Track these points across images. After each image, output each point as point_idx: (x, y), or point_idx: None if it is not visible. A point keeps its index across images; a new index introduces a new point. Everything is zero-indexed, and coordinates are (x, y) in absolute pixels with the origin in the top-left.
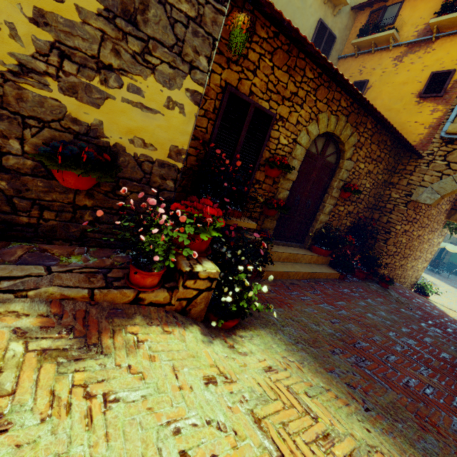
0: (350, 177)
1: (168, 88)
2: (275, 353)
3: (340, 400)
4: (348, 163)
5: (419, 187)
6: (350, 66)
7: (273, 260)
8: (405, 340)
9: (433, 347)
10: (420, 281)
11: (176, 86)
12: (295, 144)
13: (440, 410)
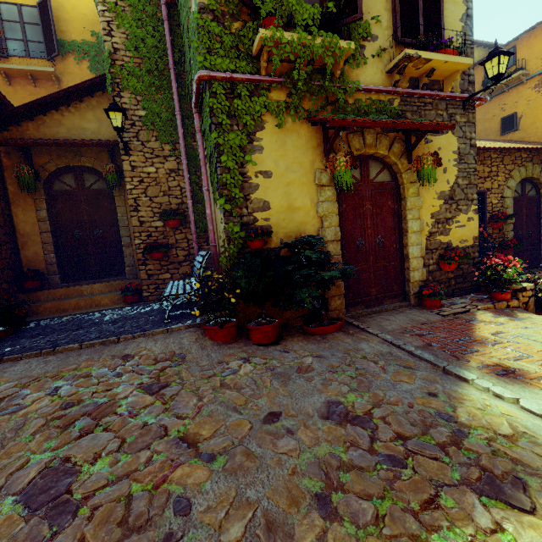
0: None
1: (466, 214)
2: None
3: None
4: None
5: None
6: (487, 109)
7: None
8: None
9: None
10: None
11: (468, 211)
12: (502, 199)
13: None
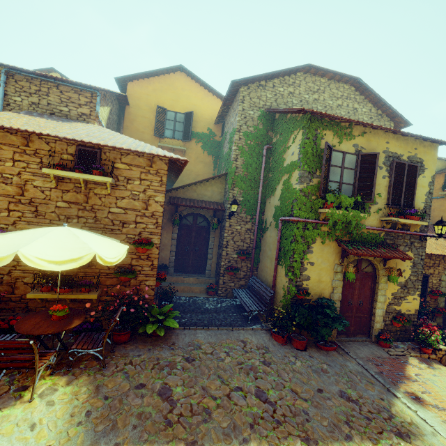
0: None
1: (412, 296)
2: None
3: None
4: None
5: None
6: (443, 203)
7: None
8: None
9: None
10: None
11: (414, 294)
12: (440, 281)
13: None
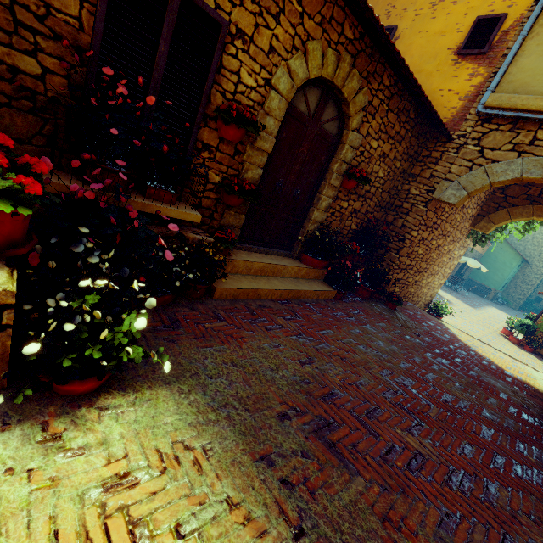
0: (358, 159)
1: None
2: (163, 436)
3: (252, 526)
4: (355, 137)
5: (444, 181)
6: (375, 5)
7: (238, 273)
8: (402, 380)
9: (434, 387)
10: (435, 300)
11: None
12: (269, 90)
13: (425, 498)
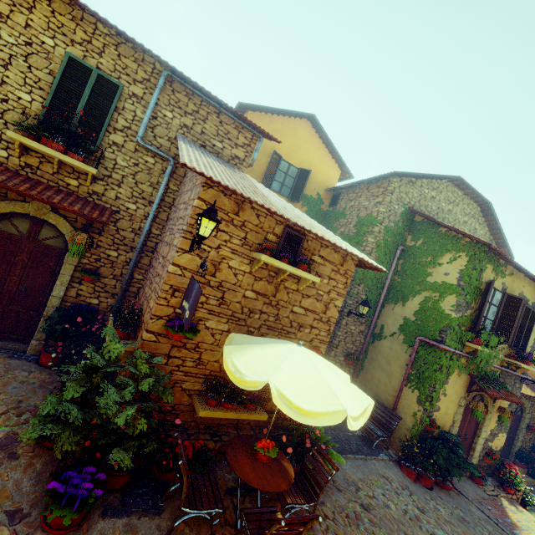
0: (529, 420)
1: (502, 433)
2: None
3: None
4: (528, 415)
5: None
6: None
7: None
8: None
9: None
10: None
11: (504, 432)
12: None
13: None
